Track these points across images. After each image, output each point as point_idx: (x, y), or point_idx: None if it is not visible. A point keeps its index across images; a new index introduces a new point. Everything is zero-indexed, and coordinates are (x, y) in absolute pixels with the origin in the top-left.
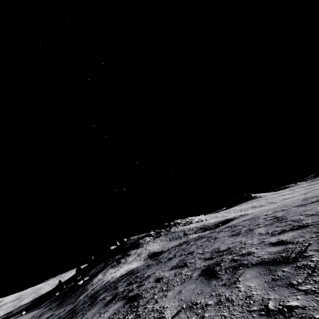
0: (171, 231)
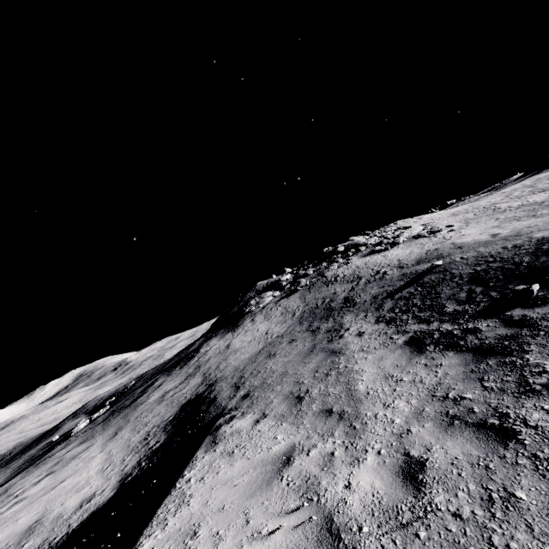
0: (326, 276)
